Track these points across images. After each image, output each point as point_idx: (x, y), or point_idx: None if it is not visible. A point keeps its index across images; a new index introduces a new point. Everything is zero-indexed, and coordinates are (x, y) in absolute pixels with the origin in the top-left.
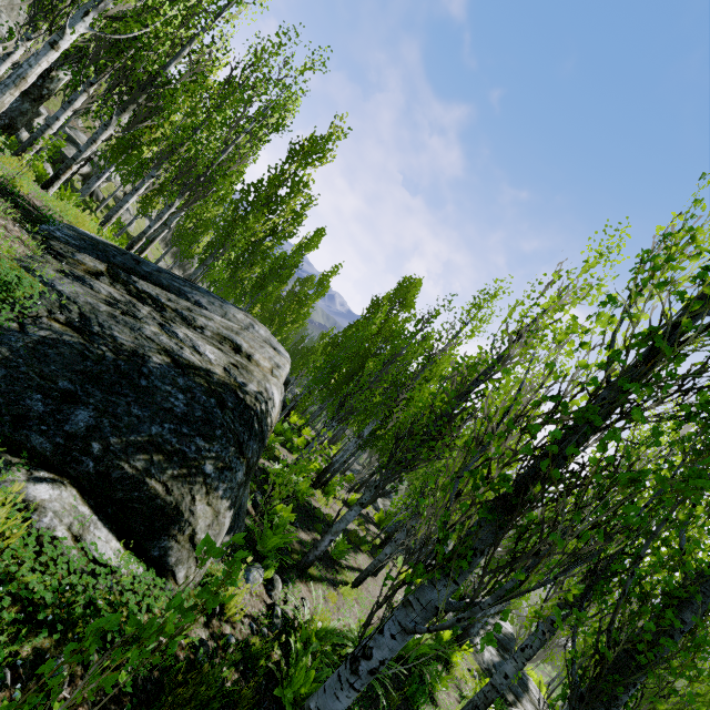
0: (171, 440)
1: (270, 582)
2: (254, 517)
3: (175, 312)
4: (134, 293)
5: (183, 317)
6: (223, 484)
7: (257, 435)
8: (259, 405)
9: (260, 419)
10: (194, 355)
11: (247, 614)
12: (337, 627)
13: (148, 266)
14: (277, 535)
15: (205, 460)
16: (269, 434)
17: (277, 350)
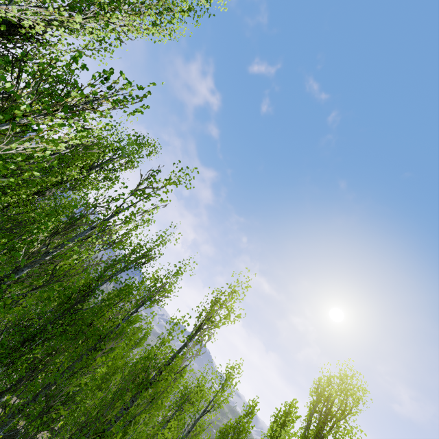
0: None
1: None
2: None
3: None
4: None
5: None
6: None
7: None
8: None
9: None
10: None
11: None
12: None
13: None
14: None
15: None
16: None
17: None
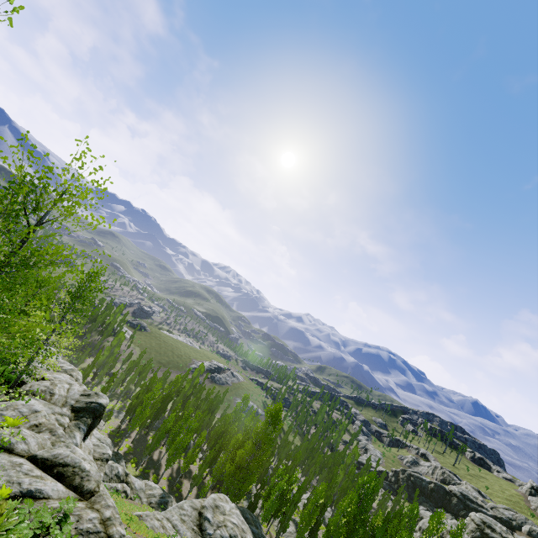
0: None
1: None
2: None
3: None
4: None
5: None
6: None
7: None
8: None
9: None
10: None
11: None
12: None
13: None
14: None
15: None
16: None
17: None
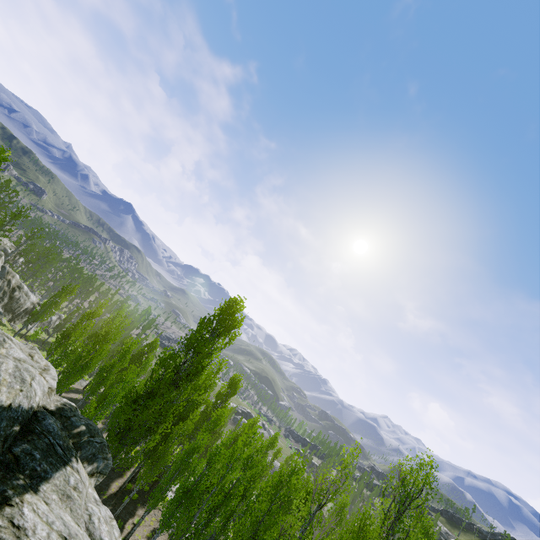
0: None
1: None
2: None
3: None
4: None
5: None
6: None
7: None
8: None
9: None
10: None
11: None
12: None
13: None
14: None
15: None
16: None
17: None
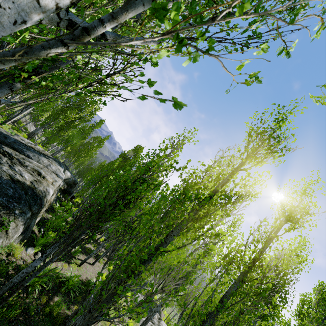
0: (5, 203)
1: (36, 254)
2: (38, 235)
3: (17, 159)
4: (2, 152)
5: (20, 162)
6: (21, 217)
7: (39, 204)
8: (41, 194)
9: (41, 199)
10: (20, 177)
11: (23, 259)
12: (64, 275)
13: (10, 139)
14: (43, 239)
15: (16, 209)
16: (45, 204)
17: (58, 175)
